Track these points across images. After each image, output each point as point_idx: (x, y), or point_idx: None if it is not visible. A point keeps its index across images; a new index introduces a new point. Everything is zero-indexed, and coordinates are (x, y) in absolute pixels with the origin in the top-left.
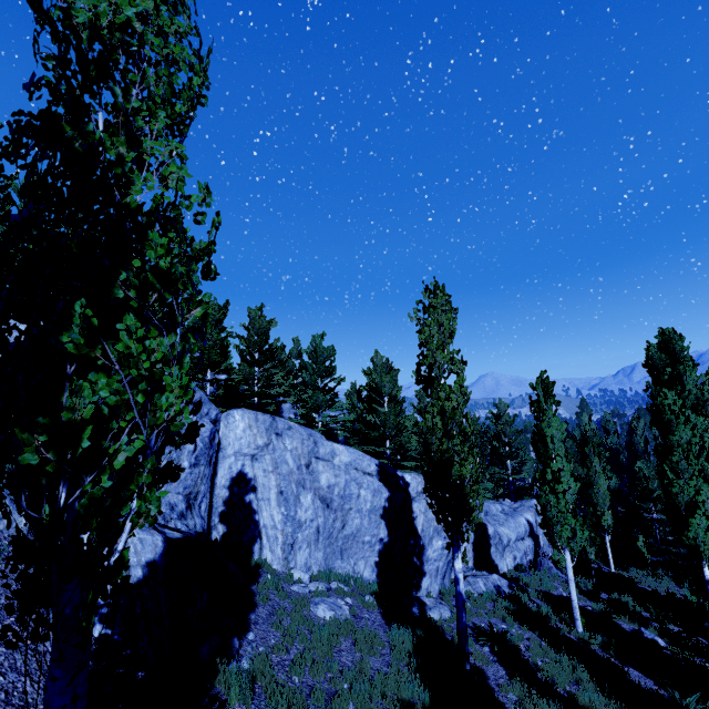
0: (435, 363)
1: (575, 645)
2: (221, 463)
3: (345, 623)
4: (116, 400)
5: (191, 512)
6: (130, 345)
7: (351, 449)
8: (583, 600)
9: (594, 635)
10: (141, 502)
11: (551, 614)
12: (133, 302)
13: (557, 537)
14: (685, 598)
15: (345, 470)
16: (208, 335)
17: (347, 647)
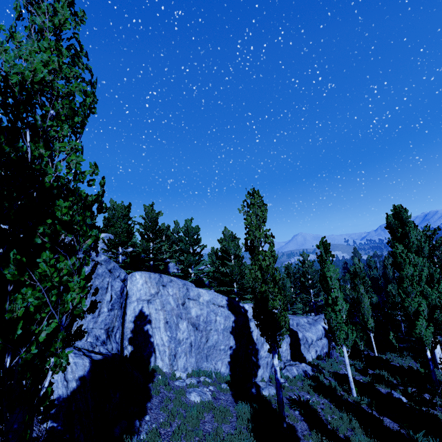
0: (255, 238)
1: (352, 405)
2: (128, 306)
3: (207, 403)
4: (38, 302)
5: (109, 340)
6: (46, 269)
7: (210, 291)
8: (357, 376)
9: (363, 398)
10: (56, 358)
11: (337, 386)
12: (47, 244)
13: (337, 339)
14: (417, 370)
15: (206, 305)
16: (119, 225)
17: (209, 419)
